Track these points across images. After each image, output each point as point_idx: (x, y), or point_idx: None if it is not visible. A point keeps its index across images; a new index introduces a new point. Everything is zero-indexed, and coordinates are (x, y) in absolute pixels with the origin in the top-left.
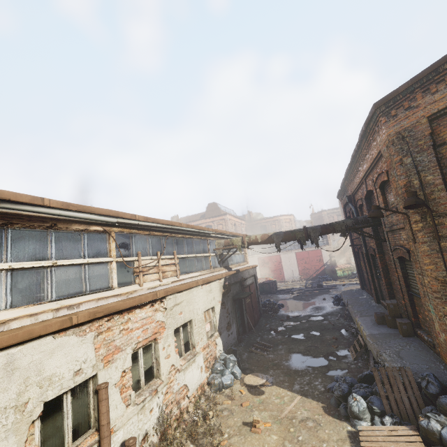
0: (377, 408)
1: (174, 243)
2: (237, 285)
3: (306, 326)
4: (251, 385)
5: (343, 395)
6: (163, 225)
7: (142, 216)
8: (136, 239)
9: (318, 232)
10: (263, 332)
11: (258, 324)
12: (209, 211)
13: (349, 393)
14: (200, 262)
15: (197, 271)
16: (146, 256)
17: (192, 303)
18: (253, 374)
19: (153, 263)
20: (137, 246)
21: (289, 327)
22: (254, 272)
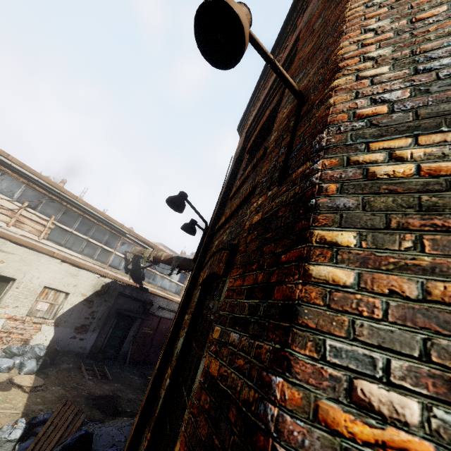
0: (18, 449)
1: (61, 211)
2: (138, 303)
3: None
4: (11, 380)
5: (28, 423)
6: (49, 185)
7: (19, 161)
8: (4, 177)
9: None
10: (133, 370)
11: (148, 366)
12: None
13: (37, 426)
14: (90, 249)
15: (79, 253)
16: (6, 196)
17: (30, 266)
18: (36, 377)
19: (10, 206)
20: (1, 182)
21: None
22: None
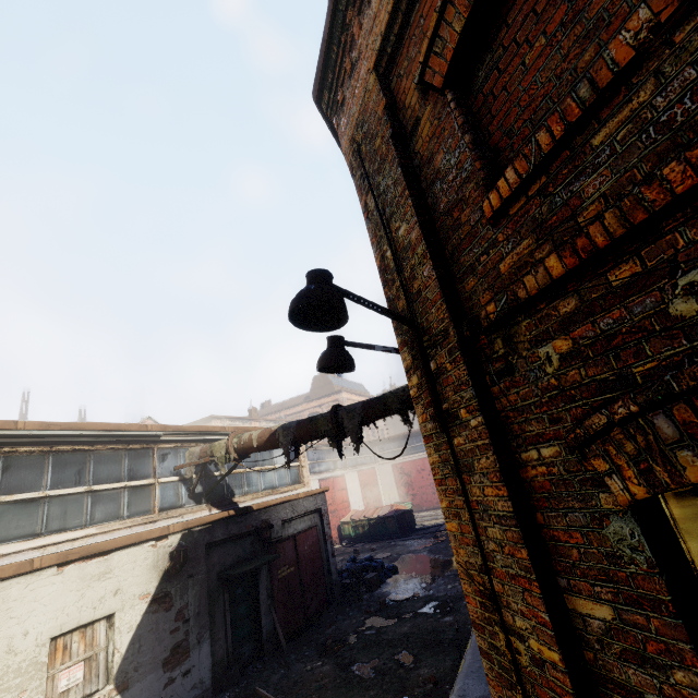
0: None
1: None
2: (247, 540)
3: (401, 633)
4: None
5: None
6: None
7: None
8: None
9: (357, 418)
10: (302, 653)
11: (316, 623)
12: (315, 388)
13: None
14: (106, 504)
15: (87, 525)
16: None
17: None
18: None
19: None
20: None
21: (367, 634)
22: (318, 503)
